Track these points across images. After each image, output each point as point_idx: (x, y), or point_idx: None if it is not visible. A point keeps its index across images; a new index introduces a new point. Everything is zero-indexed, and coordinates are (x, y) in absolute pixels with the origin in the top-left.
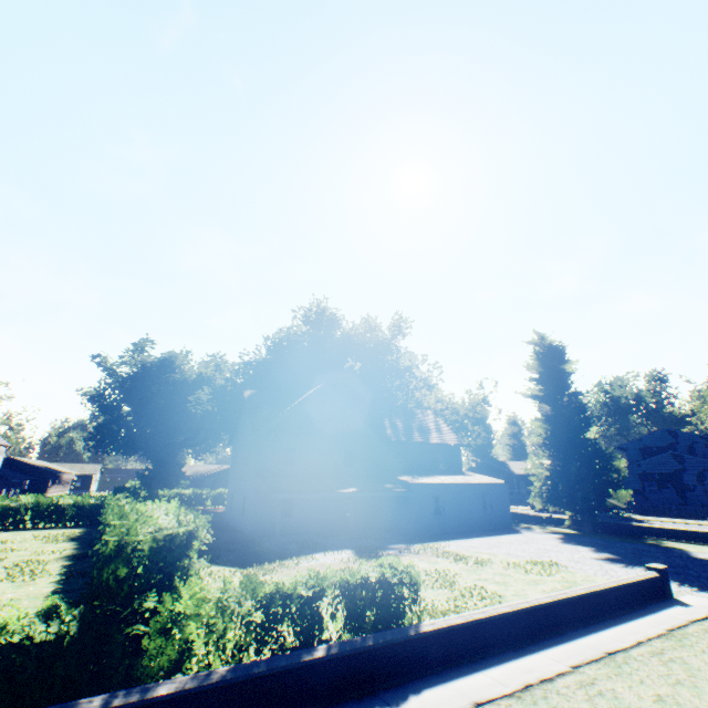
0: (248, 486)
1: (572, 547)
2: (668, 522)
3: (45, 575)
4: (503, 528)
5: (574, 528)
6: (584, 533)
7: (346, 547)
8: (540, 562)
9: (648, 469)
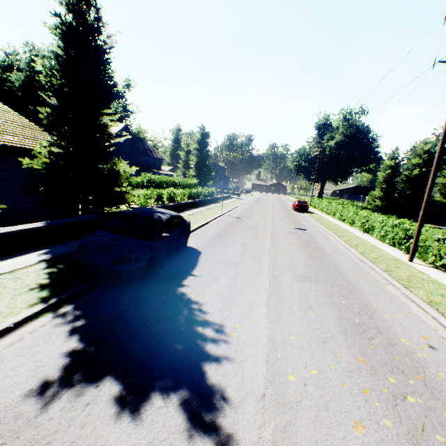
0: None
1: None
2: None
3: None
4: None
5: None
6: None
7: None
8: None
9: None
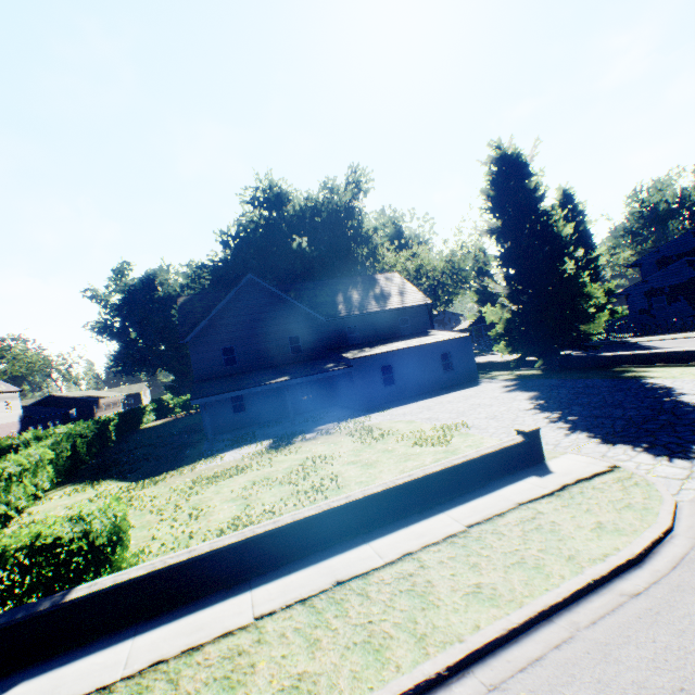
0: None
1: (512, 396)
2: (666, 340)
3: None
4: (466, 382)
5: (544, 369)
6: (548, 374)
7: (274, 436)
8: (446, 427)
9: (658, 284)
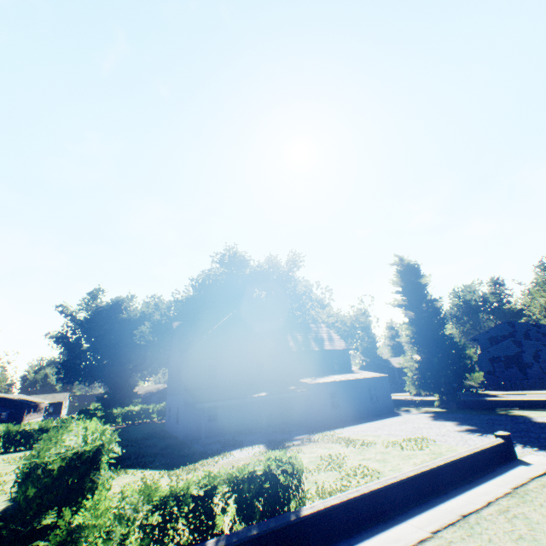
0: (180, 399)
1: (440, 423)
2: (515, 394)
3: (1, 495)
4: (387, 412)
5: (442, 407)
6: (450, 410)
7: (260, 442)
8: (413, 439)
9: (496, 354)
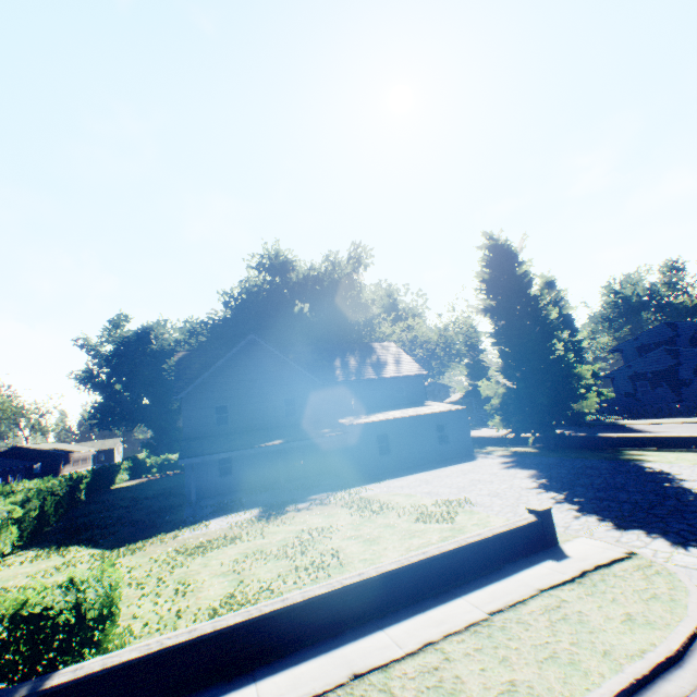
0: None
1: (512, 473)
2: (655, 424)
3: None
4: (462, 456)
5: (539, 446)
6: (544, 452)
7: (263, 504)
8: (448, 502)
9: (640, 369)
